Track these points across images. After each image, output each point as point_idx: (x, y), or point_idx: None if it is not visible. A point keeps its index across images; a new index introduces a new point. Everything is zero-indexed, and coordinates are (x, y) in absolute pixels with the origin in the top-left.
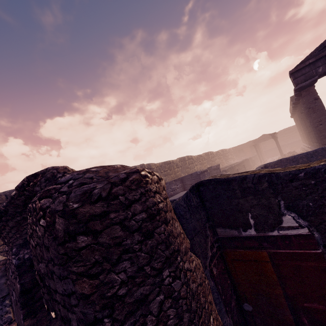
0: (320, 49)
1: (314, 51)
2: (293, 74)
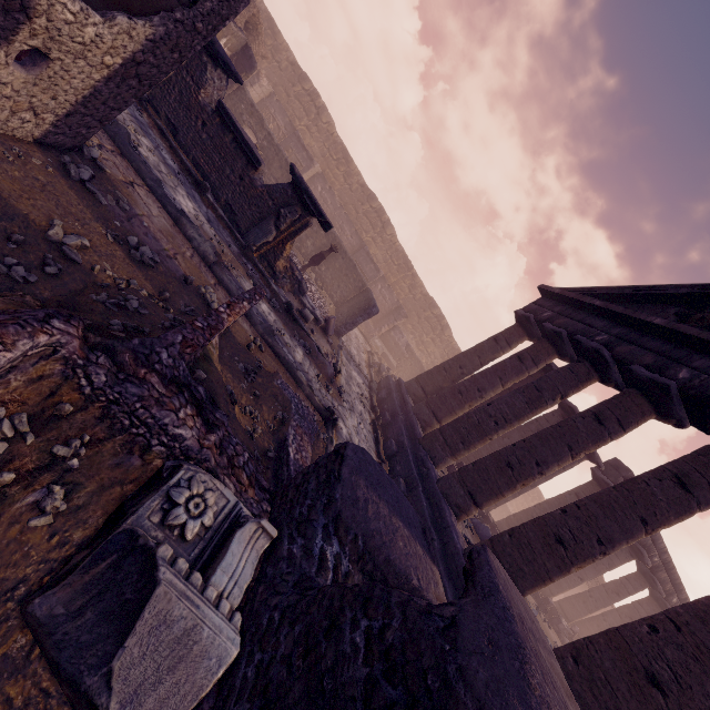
0: (585, 292)
1: (580, 289)
2: (543, 298)
